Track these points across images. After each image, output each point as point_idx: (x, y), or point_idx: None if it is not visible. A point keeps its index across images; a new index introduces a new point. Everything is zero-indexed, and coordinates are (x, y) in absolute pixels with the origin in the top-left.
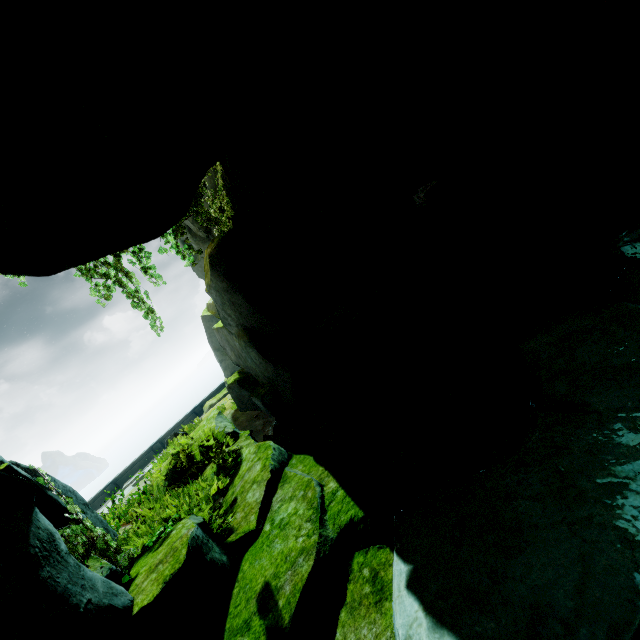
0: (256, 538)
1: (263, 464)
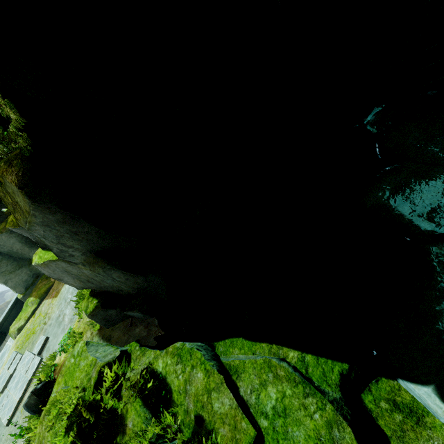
0: (261, 439)
1: (204, 370)
